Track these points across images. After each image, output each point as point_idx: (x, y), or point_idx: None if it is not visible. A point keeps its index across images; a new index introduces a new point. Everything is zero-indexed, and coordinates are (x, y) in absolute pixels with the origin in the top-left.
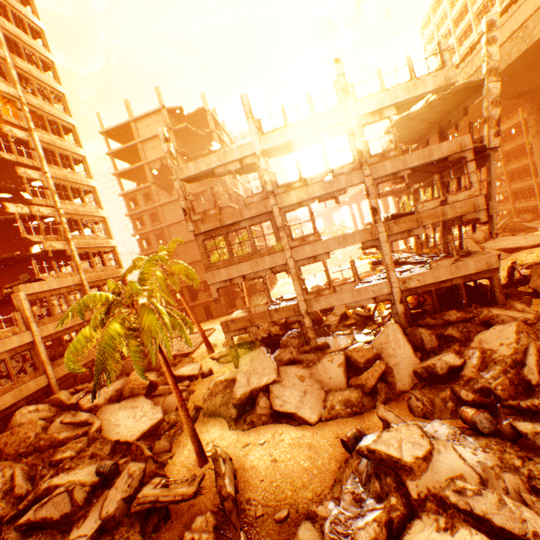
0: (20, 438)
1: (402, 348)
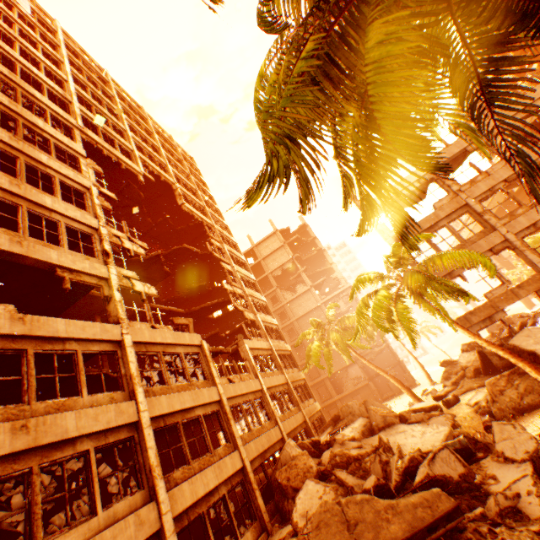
0: (301, 469)
1: None
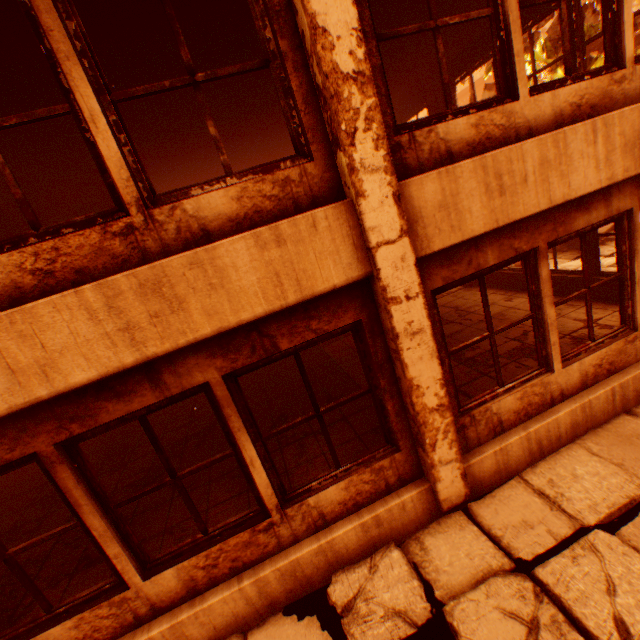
0: None
1: None
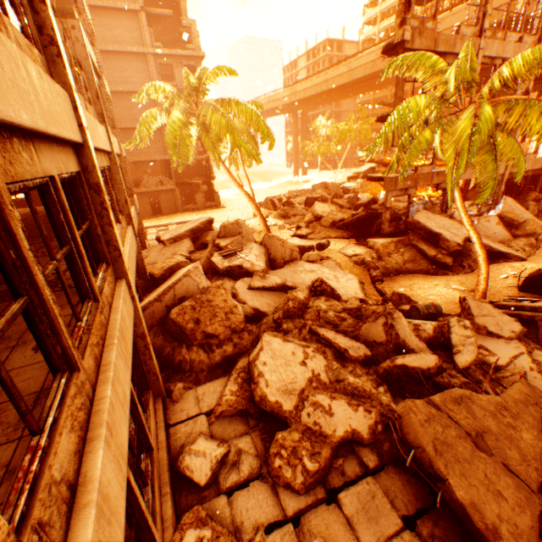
0: (222, 309)
1: (525, 213)
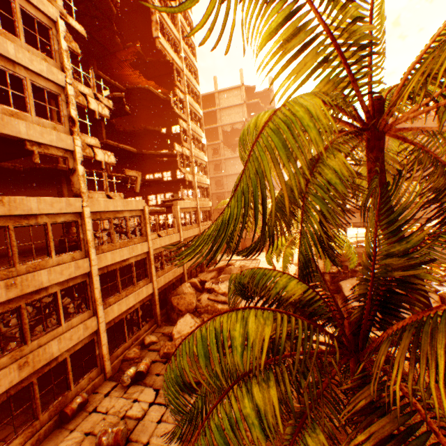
0: (187, 302)
1: None
